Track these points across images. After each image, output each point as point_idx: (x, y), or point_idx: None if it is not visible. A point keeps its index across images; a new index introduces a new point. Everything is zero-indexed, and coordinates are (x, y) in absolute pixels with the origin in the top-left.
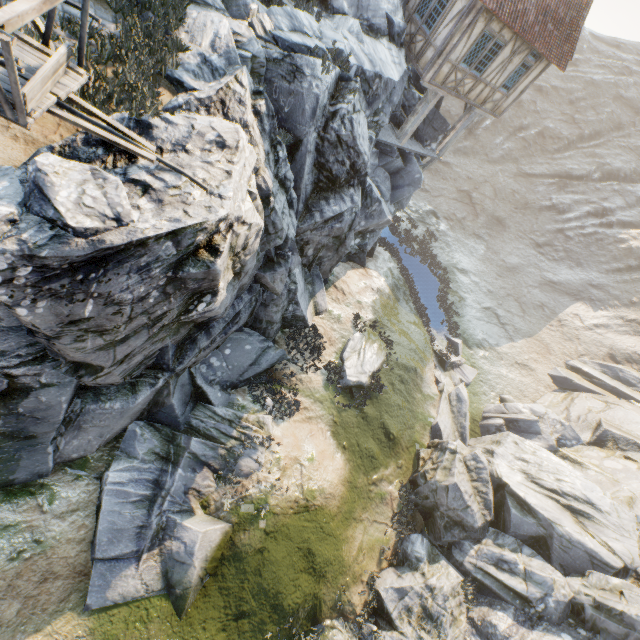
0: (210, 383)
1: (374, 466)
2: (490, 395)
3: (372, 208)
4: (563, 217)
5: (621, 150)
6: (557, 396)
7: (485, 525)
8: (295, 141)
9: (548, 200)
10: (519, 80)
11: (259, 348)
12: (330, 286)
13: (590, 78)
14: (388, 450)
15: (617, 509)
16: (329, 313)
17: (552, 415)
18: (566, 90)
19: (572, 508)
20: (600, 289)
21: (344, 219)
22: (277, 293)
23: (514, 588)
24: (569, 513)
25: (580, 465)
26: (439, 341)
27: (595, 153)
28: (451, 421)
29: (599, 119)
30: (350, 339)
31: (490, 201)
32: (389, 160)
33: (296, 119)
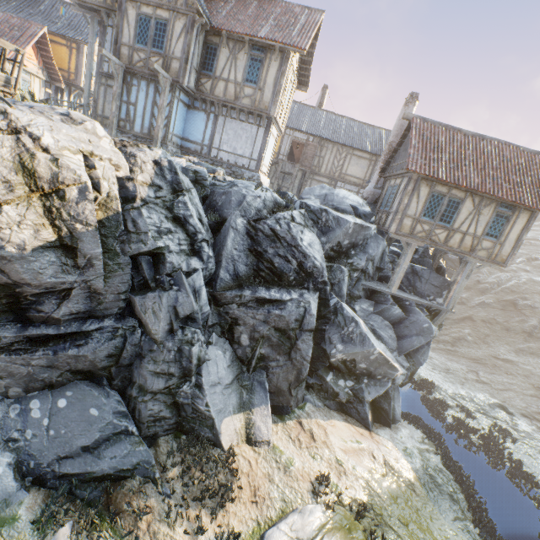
0: (6, 442)
1: None
2: None
3: (348, 329)
4: None
5: None
6: None
7: None
8: (222, 220)
9: None
10: (504, 228)
11: (110, 423)
12: (291, 418)
13: None
14: None
15: None
16: (273, 450)
17: None
18: None
19: None
20: None
21: (287, 308)
22: (156, 339)
23: None
24: None
25: None
26: None
27: None
28: None
29: None
30: (296, 508)
31: None
32: (383, 306)
33: (225, 207)
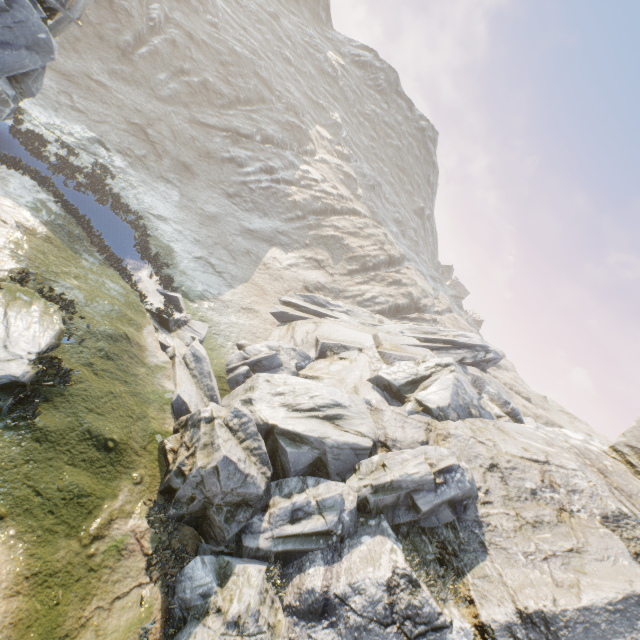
0: None
1: (89, 509)
2: (228, 346)
3: None
4: (244, 171)
5: (270, 120)
6: (282, 329)
7: (268, 484)
8: None
9: (227, 152)
10: None
11: None
12: None
13: (232, 47)
14: (111, 468)
15: (353, 400)
16: None
17: (285, 345)
18: (216, 49)
19: (329, 417)
20: (285, 235)
21: None
22: None
23: (316, 530)
24: (328, 422)
25: (318, 378)
26: (153, 299)
27: (253, 117)
28: (196, 387)
29: (248, 88)
30: None
31: (171, 143)
32: None
33: None
